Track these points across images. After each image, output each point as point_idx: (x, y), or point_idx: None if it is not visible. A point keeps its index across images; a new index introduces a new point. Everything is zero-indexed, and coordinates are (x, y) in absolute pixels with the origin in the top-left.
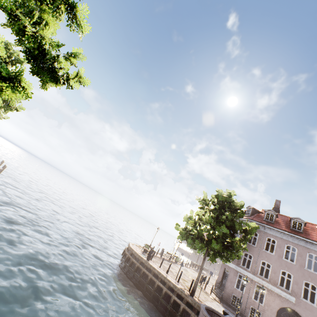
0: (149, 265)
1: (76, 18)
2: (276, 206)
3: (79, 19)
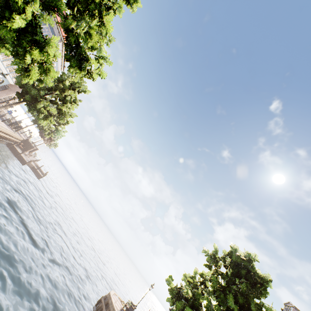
0: None
1: (103, 19)
2: None
3: (106, 23)
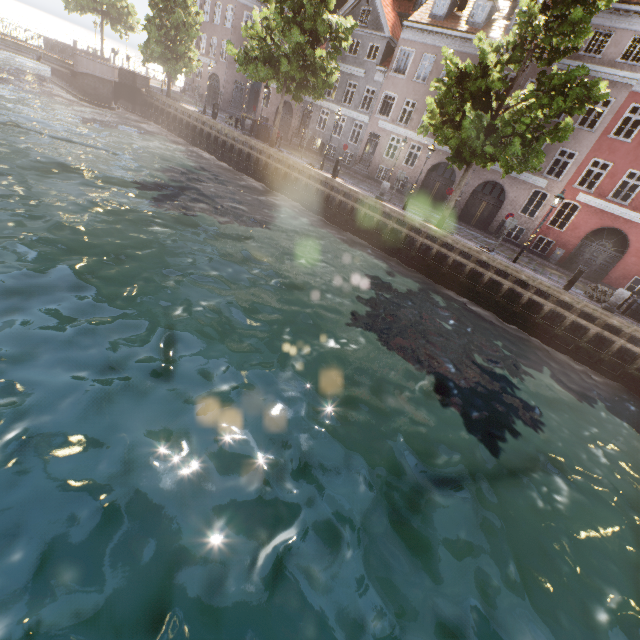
0: None
1: None
2: None
3: None
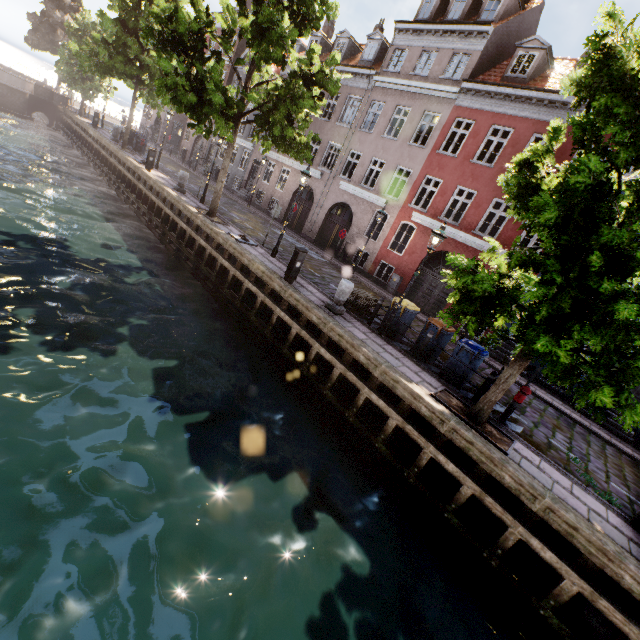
0: None
1: None
2: None
3: None
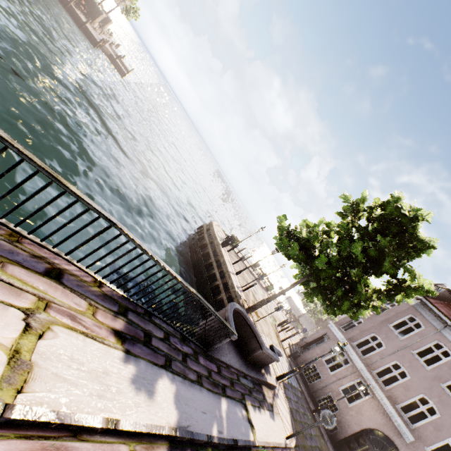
0: (218, 249)
1: None
2: None
3: None
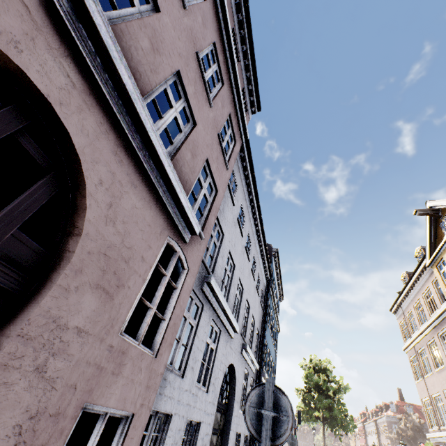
0: None
1: None
2: (400, 394)
3: None
